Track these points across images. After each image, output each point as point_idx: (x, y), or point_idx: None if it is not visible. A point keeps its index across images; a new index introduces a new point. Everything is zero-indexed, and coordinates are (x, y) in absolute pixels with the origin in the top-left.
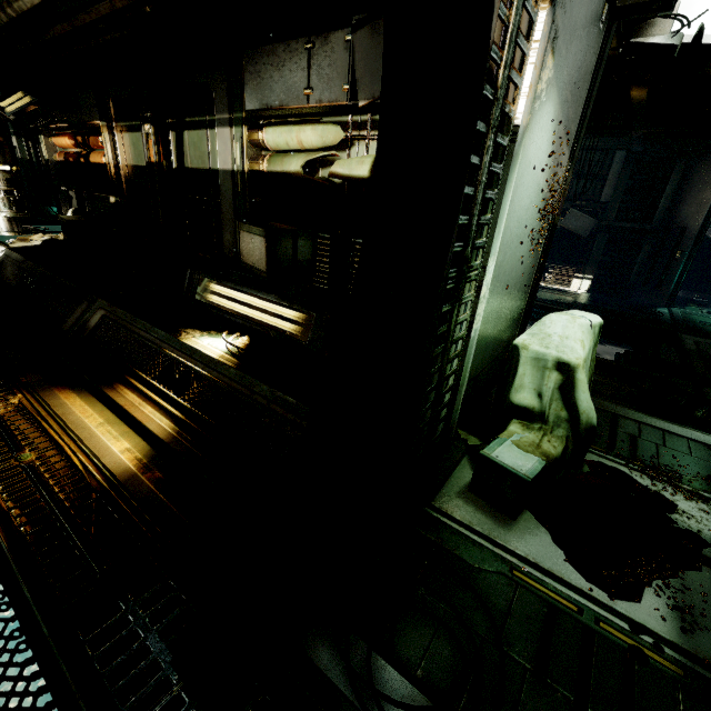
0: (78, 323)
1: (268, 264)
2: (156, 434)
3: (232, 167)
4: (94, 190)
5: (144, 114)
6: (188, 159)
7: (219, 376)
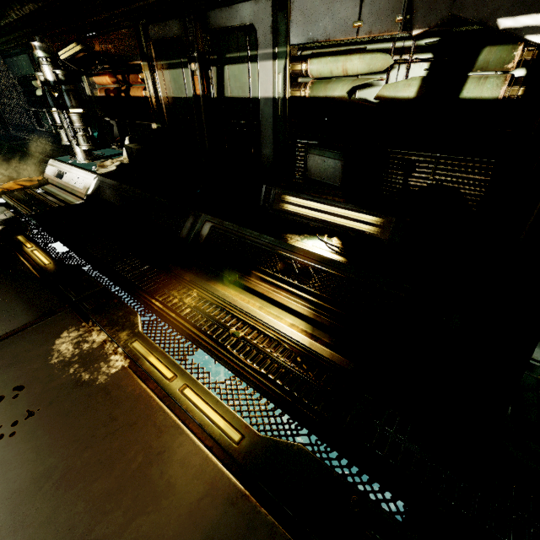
0: (192, 233)
1: (343, 181)
2: (300, 313)
3: (273, 94)
4: (136, 119)
5: (191, 55)
6: (228, 89)
7: (336, 270)
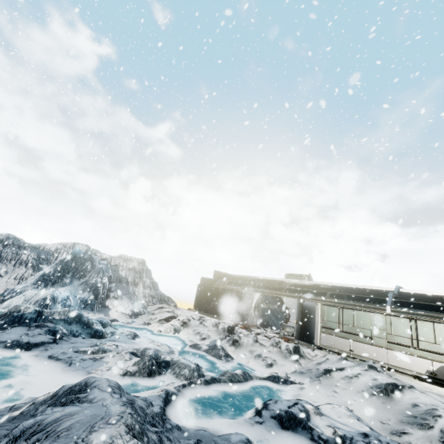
0: None
1: None
2: None
3: None
4: None
5: None
6: None
7: None
